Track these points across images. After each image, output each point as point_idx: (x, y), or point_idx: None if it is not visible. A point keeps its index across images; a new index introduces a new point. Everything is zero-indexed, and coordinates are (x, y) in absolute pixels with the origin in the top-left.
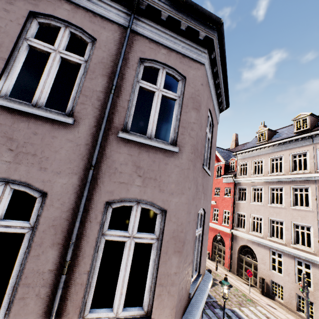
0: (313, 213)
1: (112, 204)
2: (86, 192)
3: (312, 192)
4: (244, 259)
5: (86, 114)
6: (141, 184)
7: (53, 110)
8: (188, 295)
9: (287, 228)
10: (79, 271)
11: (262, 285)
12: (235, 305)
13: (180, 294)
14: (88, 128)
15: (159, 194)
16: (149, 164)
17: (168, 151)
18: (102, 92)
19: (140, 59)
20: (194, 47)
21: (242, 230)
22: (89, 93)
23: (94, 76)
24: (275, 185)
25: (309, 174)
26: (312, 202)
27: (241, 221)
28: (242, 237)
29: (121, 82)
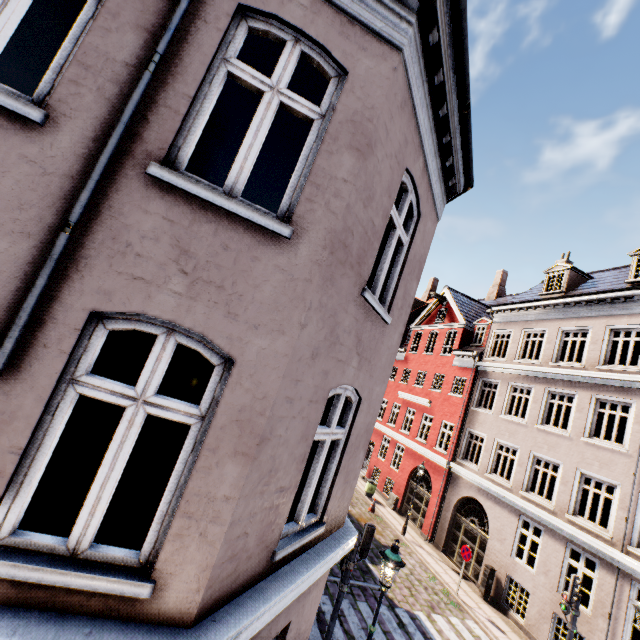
0: (628, 458)
1: (108, 321)
2: (42, 279)
3: (636, 415)
4: (464, 525)
5: (81, 108)
6: (184, 291)
7: (2, 85)
8: (270, 555)
9: (566, 479)
10: (1, 446)
11: (488, 581)
12: (421, 607)
13: (234, 546)
14: (80, 141)
15: (223, 322)
16: (213, 252)
17: (265, 232)
18: (129, 67)
19: (242, 9)
20: (384, 4)
21: (473, 467)
22: (95, 63)
23: (115, 25)
24: (560, 387)
25: (639, 376)
26: (632, 436)
27: (474, 449)
28: (469, 481)
29: (180, 52)
